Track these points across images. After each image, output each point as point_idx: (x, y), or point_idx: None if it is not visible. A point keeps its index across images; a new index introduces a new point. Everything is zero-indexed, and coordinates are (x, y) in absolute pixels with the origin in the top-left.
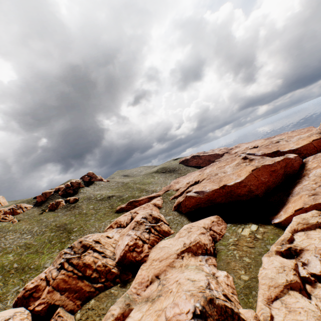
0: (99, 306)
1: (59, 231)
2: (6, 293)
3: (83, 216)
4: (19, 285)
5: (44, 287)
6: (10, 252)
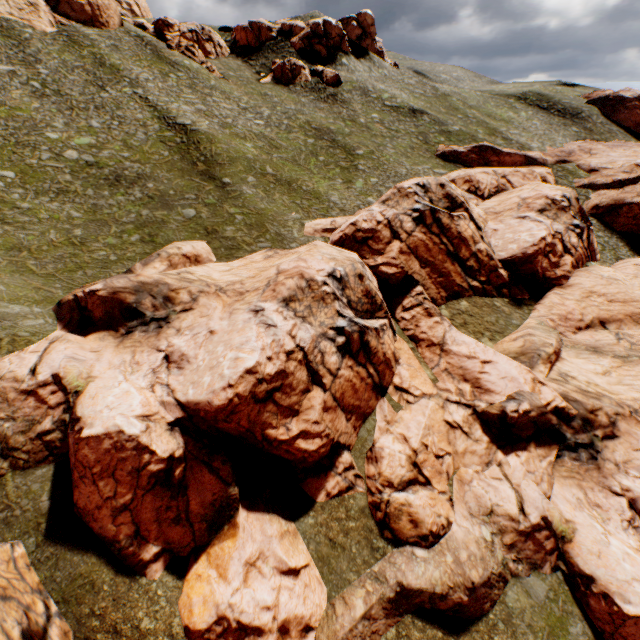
0: (482, 317)
1: (322, 141)
2: (280, 215)
3: (363, 131)
4: (298, 212)
5: (387, 240)
6: (242, 137)
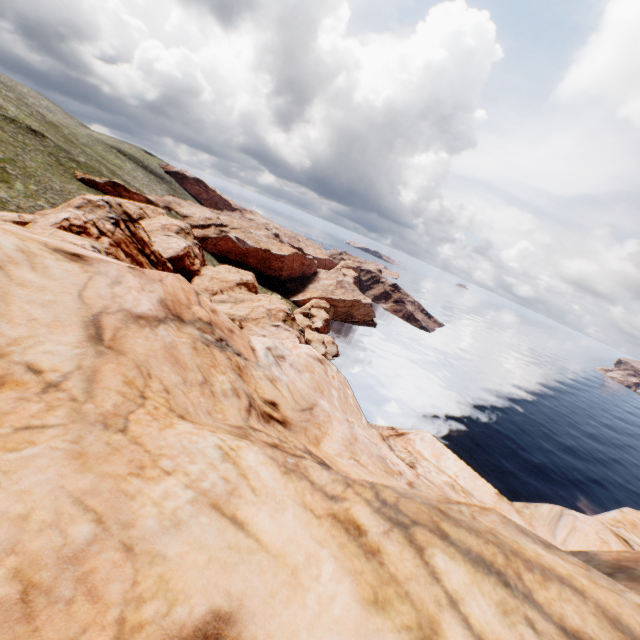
0: None
1: None
2: None
3: None
4: None
5: (98, 236)
6: None
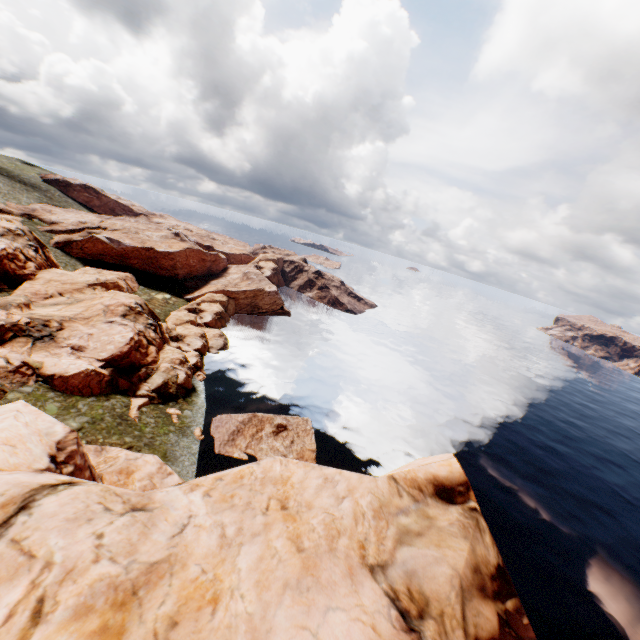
0: None
1: None
2: None
3: None
4: None
5: None
6: None
